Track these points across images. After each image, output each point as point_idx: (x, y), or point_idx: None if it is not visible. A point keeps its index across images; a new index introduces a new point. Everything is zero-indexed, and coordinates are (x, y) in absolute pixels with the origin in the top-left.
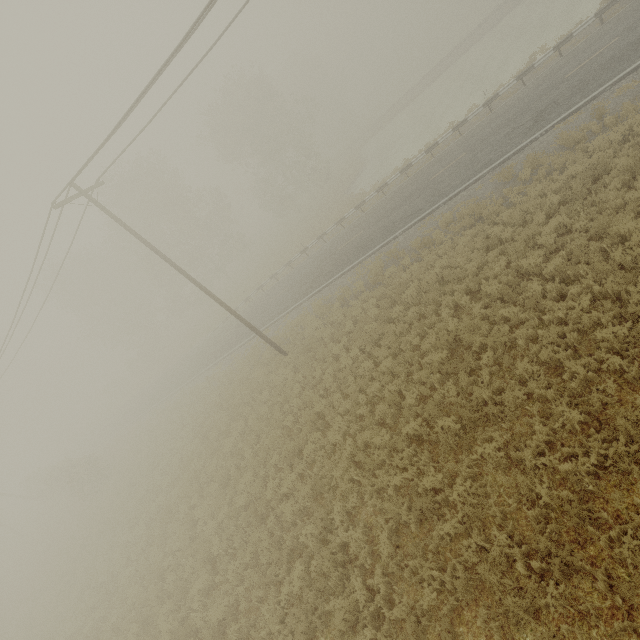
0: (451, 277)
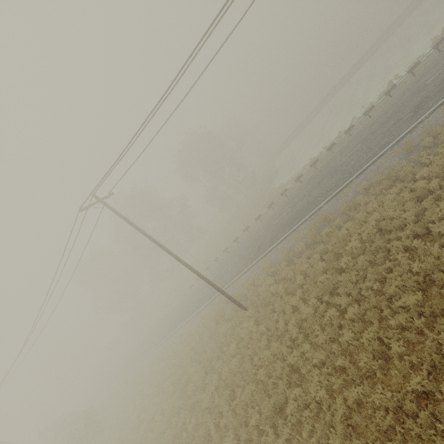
0: (392, 226)
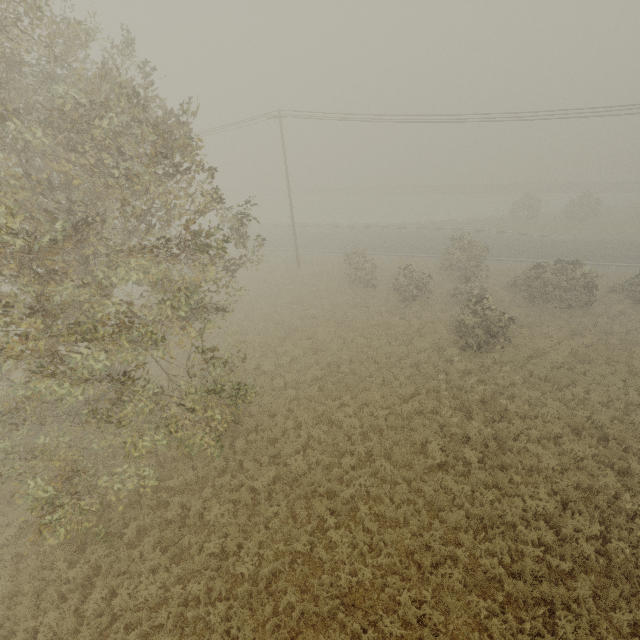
0: None
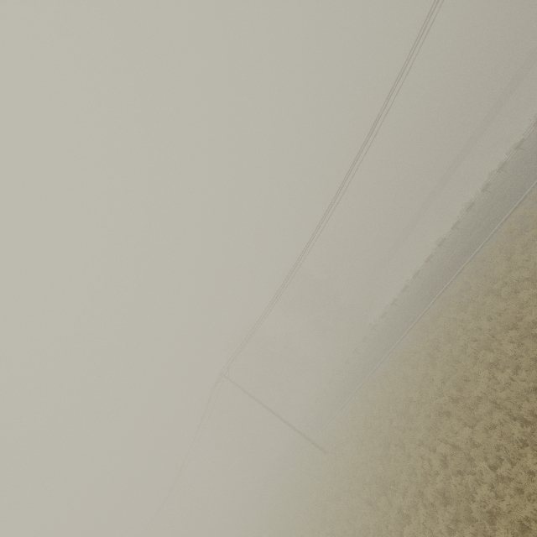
0: (389, 400)
